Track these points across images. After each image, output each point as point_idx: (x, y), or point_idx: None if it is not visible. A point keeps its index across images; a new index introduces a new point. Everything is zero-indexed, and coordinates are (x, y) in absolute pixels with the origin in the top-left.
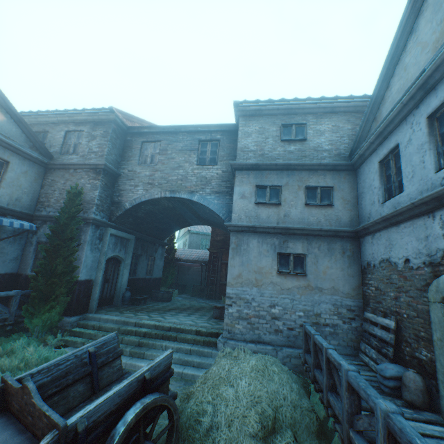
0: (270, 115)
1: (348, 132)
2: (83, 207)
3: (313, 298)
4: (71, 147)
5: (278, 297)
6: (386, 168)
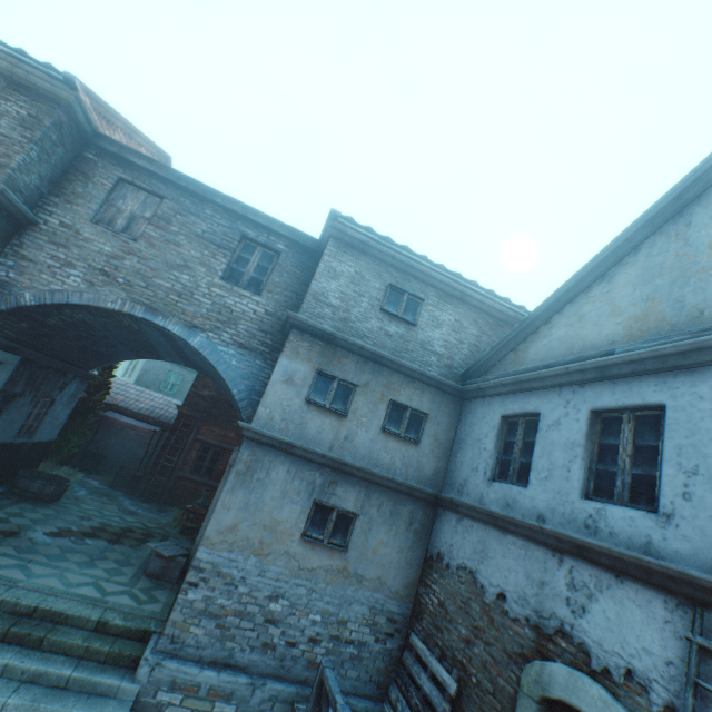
0: (379, 260)
1: (472, 338)
2: None
3: (346, 592)
4: None
5: (289, 583)
6: (509, 429)
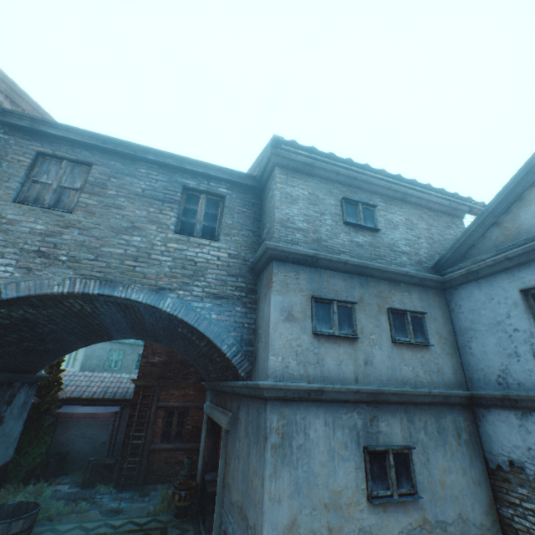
0: (325, 179)
1: (424, 232)
2: None
3: None
4: None
5: None
6: None
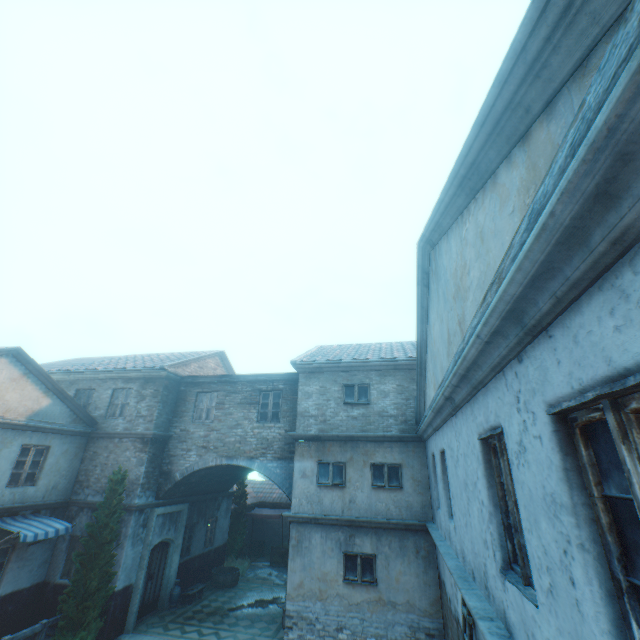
0: (332, 371)
1: (414, 392)
2: (127, 487)
3: (387, 617)
4: (118, 408)
5: (346, 616)
6: None
